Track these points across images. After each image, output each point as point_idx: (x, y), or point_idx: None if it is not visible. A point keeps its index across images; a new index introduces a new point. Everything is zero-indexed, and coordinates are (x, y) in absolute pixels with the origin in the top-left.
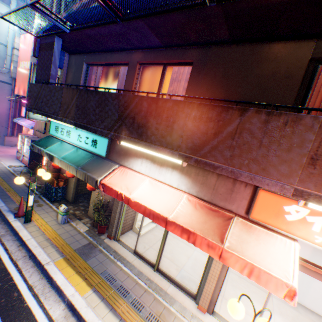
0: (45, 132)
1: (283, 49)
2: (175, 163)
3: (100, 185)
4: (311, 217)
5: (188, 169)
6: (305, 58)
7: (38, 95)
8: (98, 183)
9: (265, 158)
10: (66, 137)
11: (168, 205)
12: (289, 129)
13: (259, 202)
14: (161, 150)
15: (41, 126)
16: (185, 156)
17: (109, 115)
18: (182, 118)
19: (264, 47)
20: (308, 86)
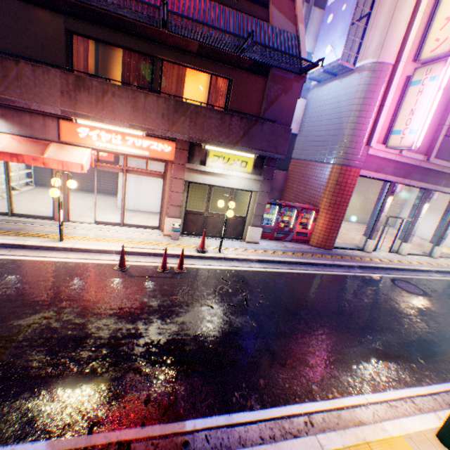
0: None
1: (46, 16)
2: None
3: None
4: (91, 133)
5: (3, 113)
6: (63, 28)
7: None
8: None
9: (42, 94)
10: None
11: None
12: (48, 76)
13: (64, 130)
14: None
15: None
16: None
17: None
18: None
19: (32, 9)
20: (72, 50)
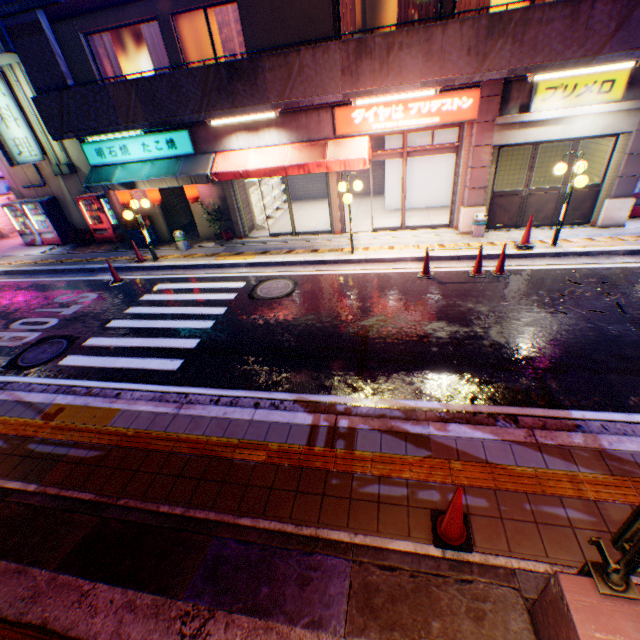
0: (45, 183)
1: None
2: (269, 122)
3: (214, 178)
4: (367, 114)
5: (281, 122)
6: None
7: (63, 112)
8: (210, 177)
9: (322, 82)
10: (124, 158)
11: (280, 160)
12: (327, 57)
13: (338, 121)
14: (256, 110)
15: (26, 178)
16: (276, 106)
17: (191, 98)
18: (261, 74)
19: None
20: (337, 5)
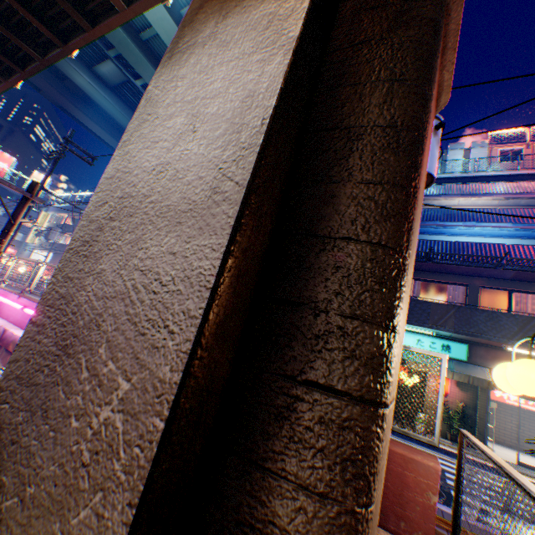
0: None
1: None
2: None
3: (495, 385)
4: None
5: None
6: None
7: None
8: (491, 383)
9: None
10: None
11: None
12: None
13: None
14: None
15: None
16: None
17: (505, 328)
18: None
19: None
20: None
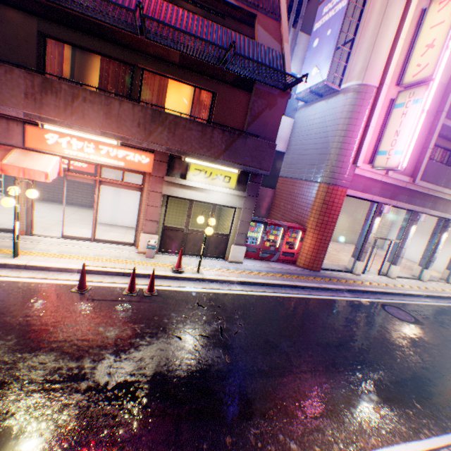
0: None
1: (18, 16)
2: None
3: None
4: (61, 139)
5: None
6: (36, 30)
7: None
8: None
9: (3, 94)
10: None
11: None
12: (11, 76)
13: (30, 135)
14: None
15: None
16: None
17: None
18: None
19: (2, 8)
20: (45, 53)
